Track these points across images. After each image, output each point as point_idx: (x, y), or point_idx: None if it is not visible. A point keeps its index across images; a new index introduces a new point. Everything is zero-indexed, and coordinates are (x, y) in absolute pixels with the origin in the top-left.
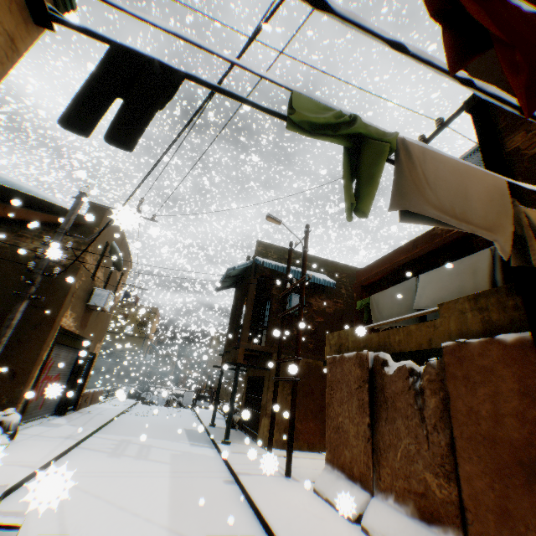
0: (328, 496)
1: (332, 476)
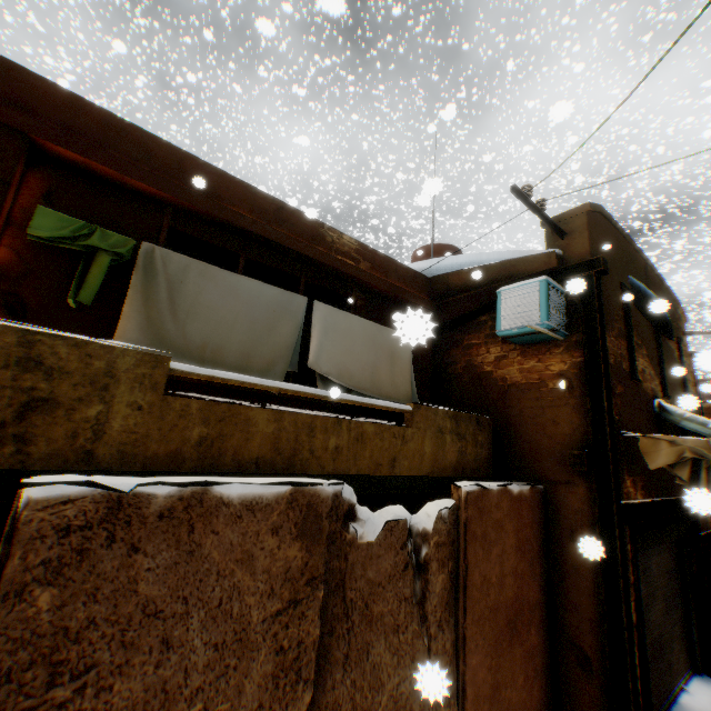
0: None
1: None
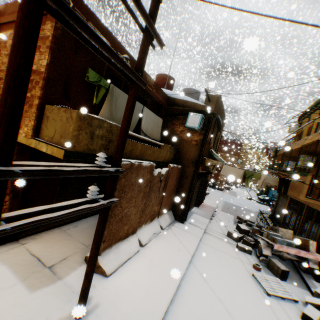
0: (125, 260)
1: (115, 252)
